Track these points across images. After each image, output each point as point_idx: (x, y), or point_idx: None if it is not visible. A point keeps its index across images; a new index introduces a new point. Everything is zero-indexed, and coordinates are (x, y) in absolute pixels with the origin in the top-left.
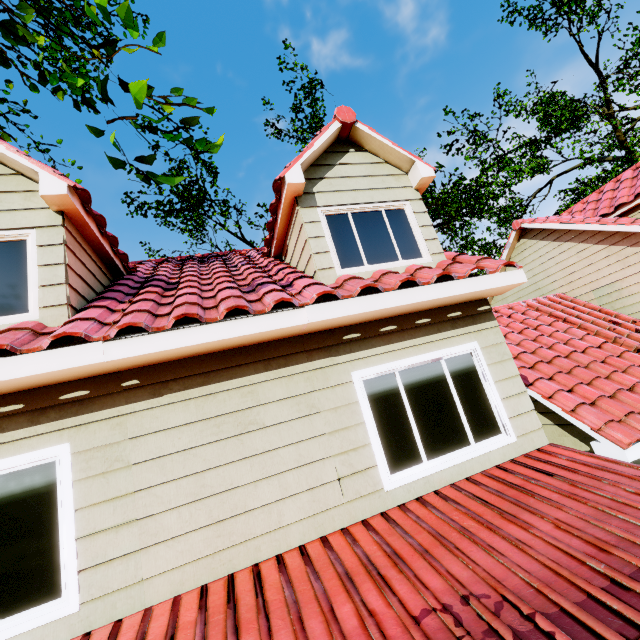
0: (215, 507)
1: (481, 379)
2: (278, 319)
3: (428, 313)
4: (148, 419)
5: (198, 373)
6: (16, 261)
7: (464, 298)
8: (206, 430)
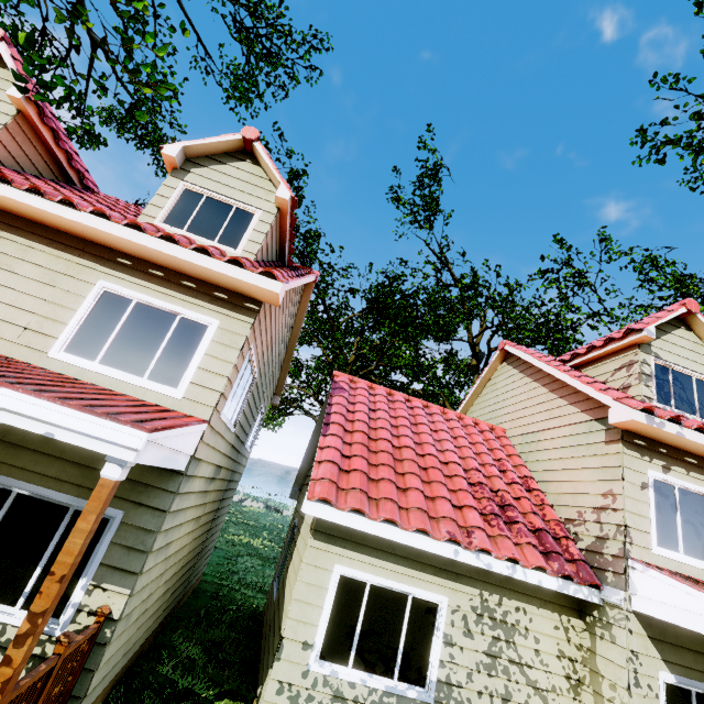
0: None
1: (199, 347)
2: (58, 208)
3: (199, 282)
4: None
5: (6, 223)
6: None
7: (226, 282)
8: None
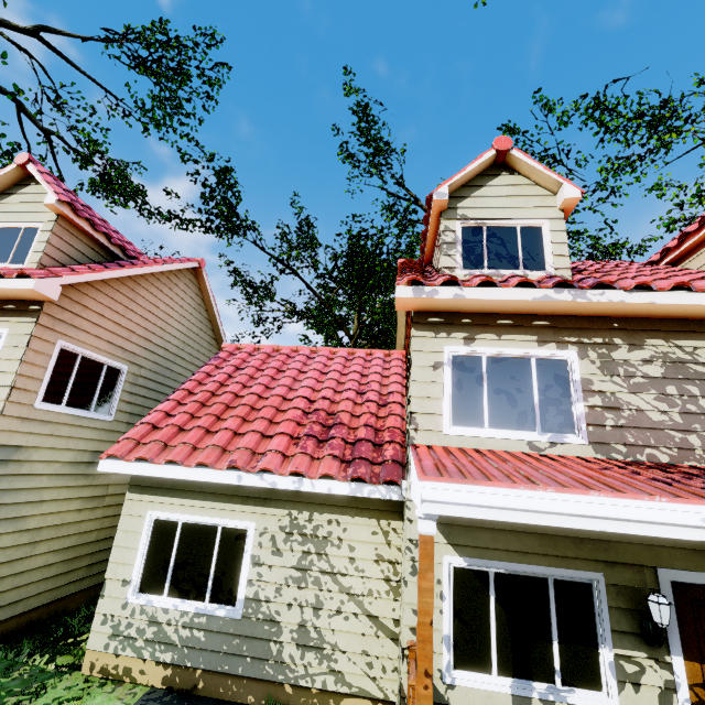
0: None
1: None
2: None
3: None
4: None
5: None
6: None
7: (5, 294)
8: None
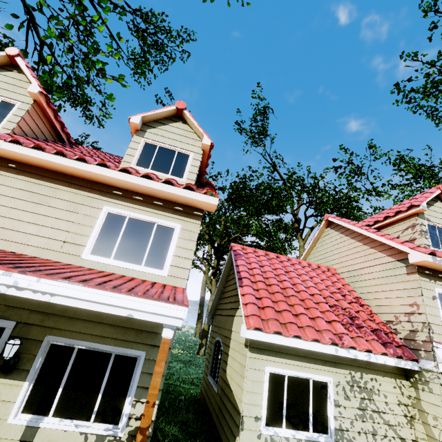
0: (7, 222)
1: (171, 242)
2: (76, 164)
3: (164, 201)
4: (8, 180)
5: (40, 174)
6: (7, 110)
7: (183, 200)
8: (26, 195)
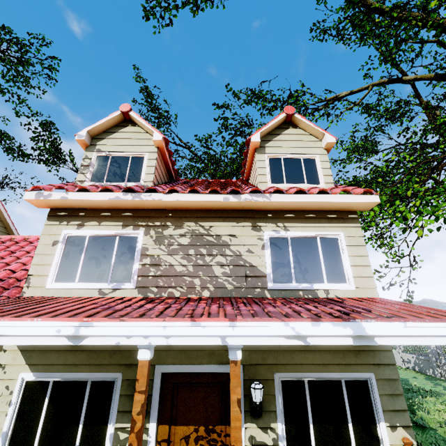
0: None
1: None
2: None
3: None
4: None
5: None
6: None
7: None
8: None
